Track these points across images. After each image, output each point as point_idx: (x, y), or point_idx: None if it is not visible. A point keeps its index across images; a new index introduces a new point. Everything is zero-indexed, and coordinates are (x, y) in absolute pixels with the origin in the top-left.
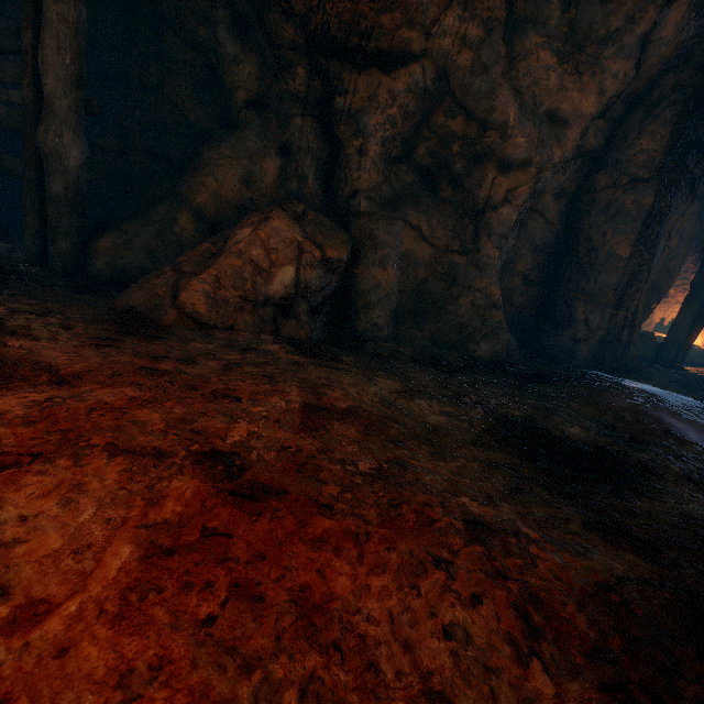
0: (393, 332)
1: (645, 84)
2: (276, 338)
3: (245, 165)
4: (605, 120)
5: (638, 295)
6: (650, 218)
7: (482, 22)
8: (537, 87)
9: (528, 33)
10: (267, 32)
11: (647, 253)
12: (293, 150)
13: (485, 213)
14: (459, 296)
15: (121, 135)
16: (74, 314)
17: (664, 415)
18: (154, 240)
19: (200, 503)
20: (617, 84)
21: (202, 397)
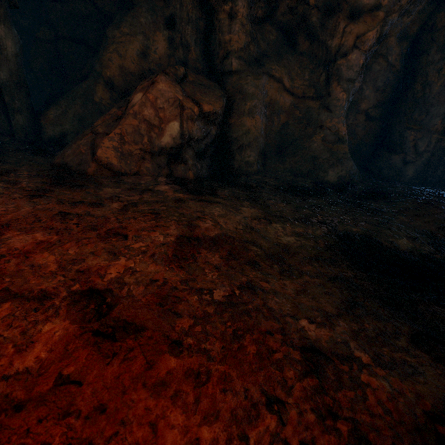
0: (261, 167)
1: None
2: (169, 179)
3: (141, 40)
4: None
5: None
6: None
7: None
8: None
9: None
10: None
11: None
12: (176, 21)
13: (336, 61)
14: (312, 134)
15: (51, 27)
16: (24, 171)
17: None
18: (82, 110)
19: (65, 345)
20: None
21: (97, 237)
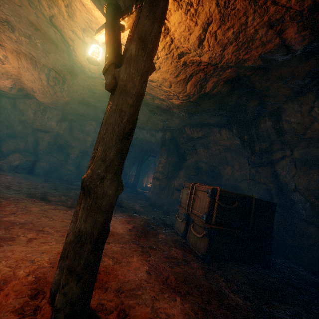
0: (44, 175)
1: None
2: (13, 171)
3: (16, 143)
4: None
5: None
6: None
7: (64, 128)
8: (78, 136)
9: (75, 129)
10: (24, 124)
11: None
12: (28, 141)
13: (69, 155)
14: (62, 169)
15: None
16: None
17: None
18: None
19: None
20: (94, 136)
21: None
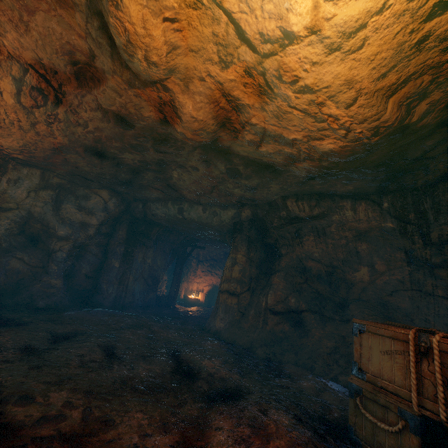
0: None
1: (118, 216)
2: None
3: None
4: (108, 225)
5: (127, 279)
6: (125, 254)
7: (43, 202)
8: (72, 217)
9: (66, 204)
10: None
11: (127, 265)
12: None
13: (52, 254)
14: (35, 284)
15: None
16: None
17: (83, 315)
18: None
19: None
20: (103, 217)
21: None
